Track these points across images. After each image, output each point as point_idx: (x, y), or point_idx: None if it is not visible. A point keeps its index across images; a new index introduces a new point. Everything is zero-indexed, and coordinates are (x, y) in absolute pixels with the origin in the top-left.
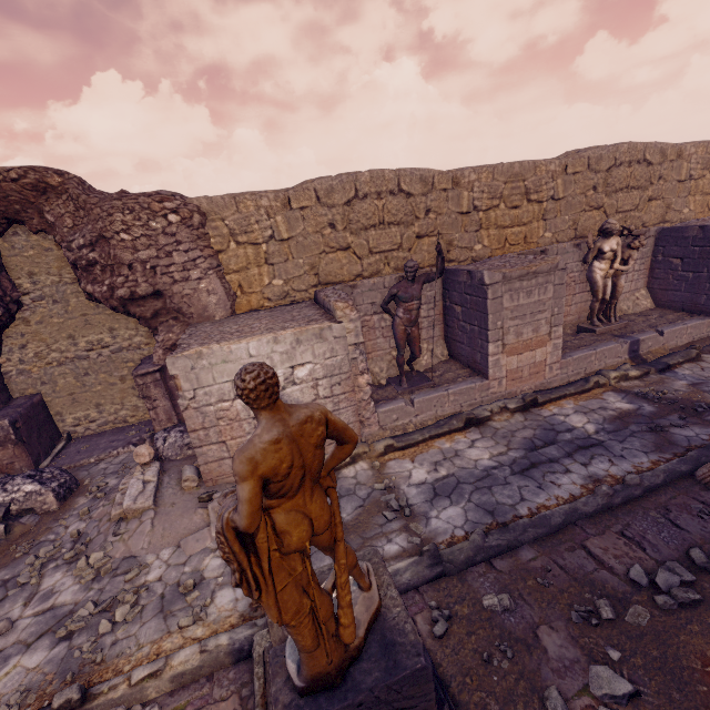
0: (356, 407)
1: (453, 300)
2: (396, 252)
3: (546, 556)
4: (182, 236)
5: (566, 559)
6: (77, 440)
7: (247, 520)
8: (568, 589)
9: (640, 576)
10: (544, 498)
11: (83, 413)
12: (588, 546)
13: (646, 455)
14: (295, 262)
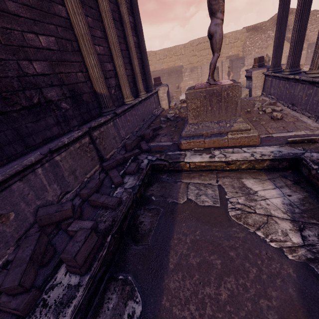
0: None
1: None
2: None
3: None
4: (317, 20)
5: None
6: None
7: None
8: None
9: None
10: None
11: None
12: None
13: None
14: None
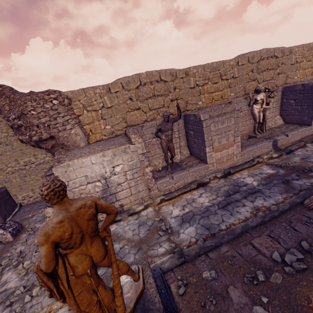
0: (146, 182)
1: (189, 128)
2: (162, 108)
3: (233, 249)
4: (60, 110)
5: (242, 250)
6: (24, 206)
7: (45, 267)
8: (243, 266)
9: (277, 257)
10: (233, 220)
11: (26, 194)
12: (253, 243)
13: (280, 195)
14: (115, 117)
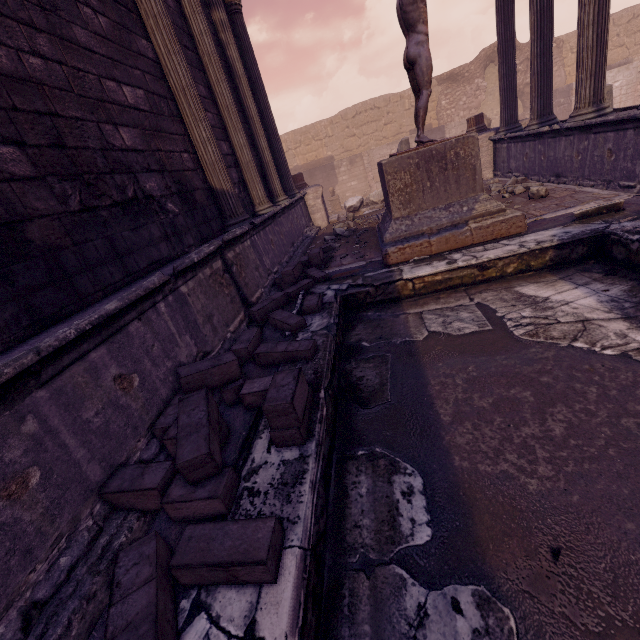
0: (634, 99)
1: None
2: None
3: None
4: (554, 53)
5: None
6: None
7: None
8: None
9: None
10: None
11: None
12: None
13: None
14: None
